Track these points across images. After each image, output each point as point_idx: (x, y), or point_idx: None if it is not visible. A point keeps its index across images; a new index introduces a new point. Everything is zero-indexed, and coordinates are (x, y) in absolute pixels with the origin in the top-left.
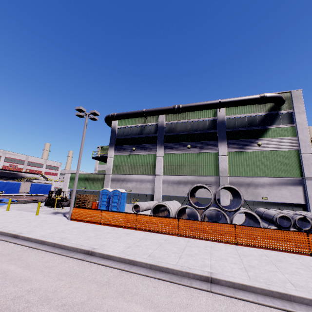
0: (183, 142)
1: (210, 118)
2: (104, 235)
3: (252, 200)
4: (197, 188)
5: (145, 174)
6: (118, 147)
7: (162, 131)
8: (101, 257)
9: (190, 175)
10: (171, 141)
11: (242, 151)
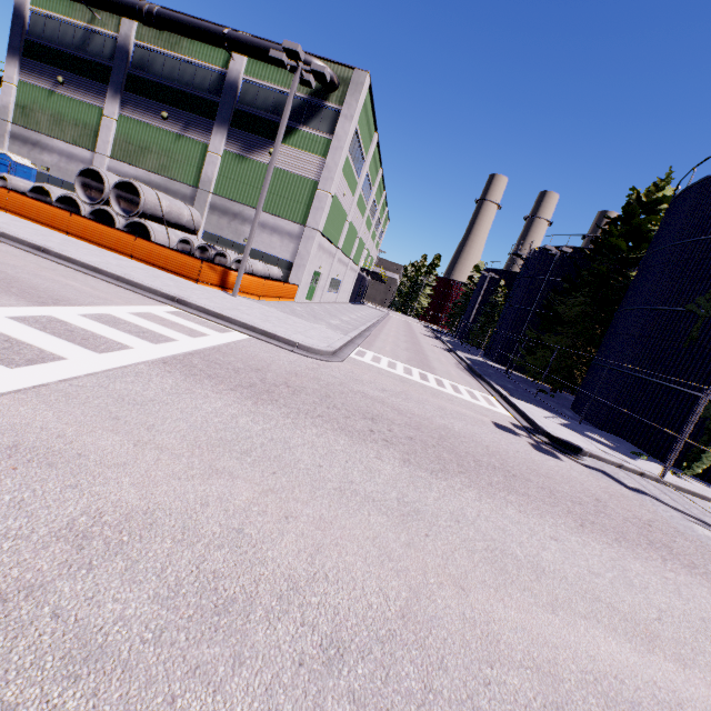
0: (158, 102)
1: (218, 68)
2: None
3: (233, 241)
4: None
5: (77, 145)
6: (30, 65)
7: (123, 61)
8: None
9: (157, 173)
10: (139, 91)
11: (245, 157)
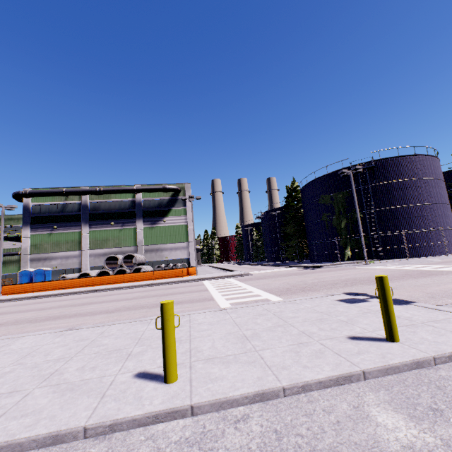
0: (107, 220)
1: (131, 199)
2: (41, 293)
3: (160, 260)
4: (116, 257)
5: (71, 251)
6: (36, 226)
7: (86, 210)
8: (44, 296)
9: (115, 247)
10: (96, 219)
11: (153, 226)
